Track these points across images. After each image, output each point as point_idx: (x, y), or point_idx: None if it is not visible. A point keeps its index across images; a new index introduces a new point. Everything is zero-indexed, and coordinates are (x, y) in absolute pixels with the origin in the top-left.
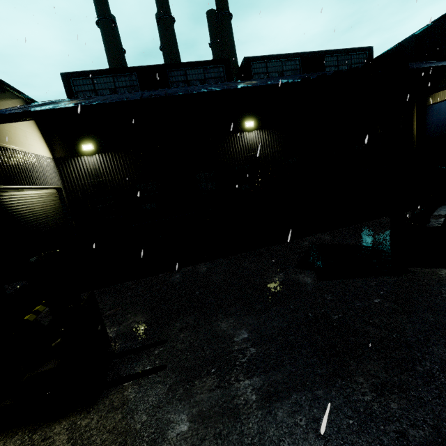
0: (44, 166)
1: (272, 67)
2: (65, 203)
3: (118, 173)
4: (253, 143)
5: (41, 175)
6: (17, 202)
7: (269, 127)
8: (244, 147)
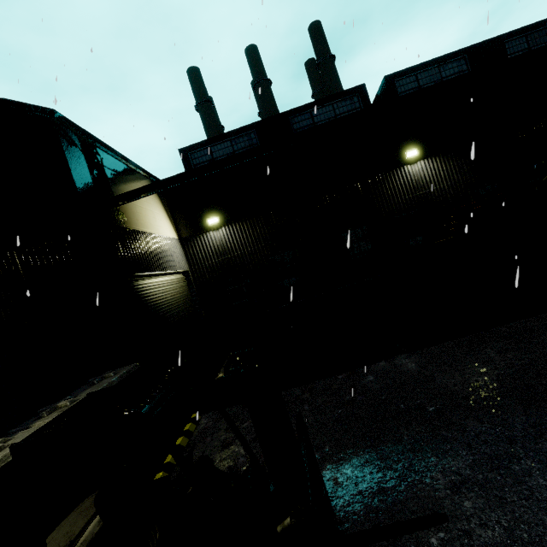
0: (172, 248)
1: (426, 78)
2: (193, 289)
3: (248, 246)
4: (419, 178)
5: (170, 258)
6: (151, 291)
7: (441, 152)
8: (408, 186)
